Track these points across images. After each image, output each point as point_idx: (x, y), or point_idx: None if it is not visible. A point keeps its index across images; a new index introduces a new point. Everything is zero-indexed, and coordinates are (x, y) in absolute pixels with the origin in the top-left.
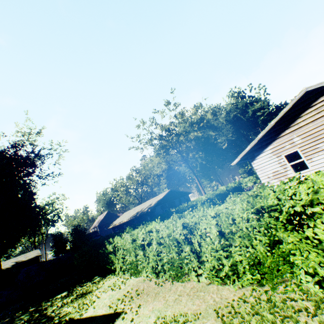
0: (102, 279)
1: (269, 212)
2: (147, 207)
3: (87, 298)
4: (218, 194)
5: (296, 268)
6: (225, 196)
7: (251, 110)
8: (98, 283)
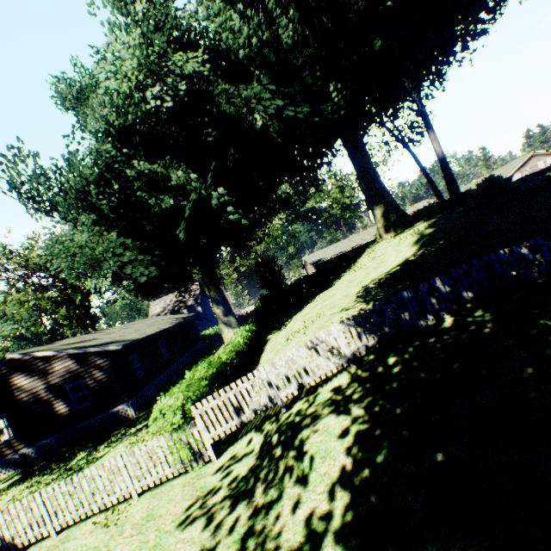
0: None
1: None
2: None
3: None
4: None
5: None
6: None
7: None
8: None
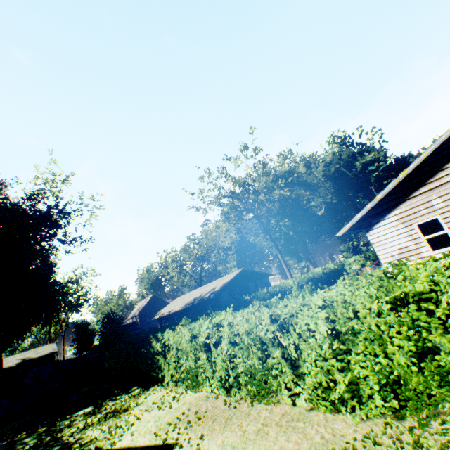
0: (143, 391)
1: (417, 303)
2: (208, 291)
3: (121, 419)
4: (312, 279)
5: None
6: (321, 282)
7: (361, 162)
8: (138, 397)
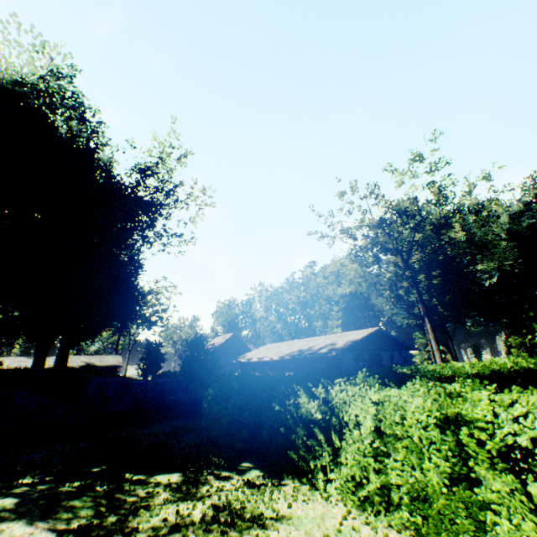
0: (273, 482)
1: None
2: (323, 346)
3: None
4: (496, 372)
5: None
6: (508, 382)
7: None
8: (270, 494)
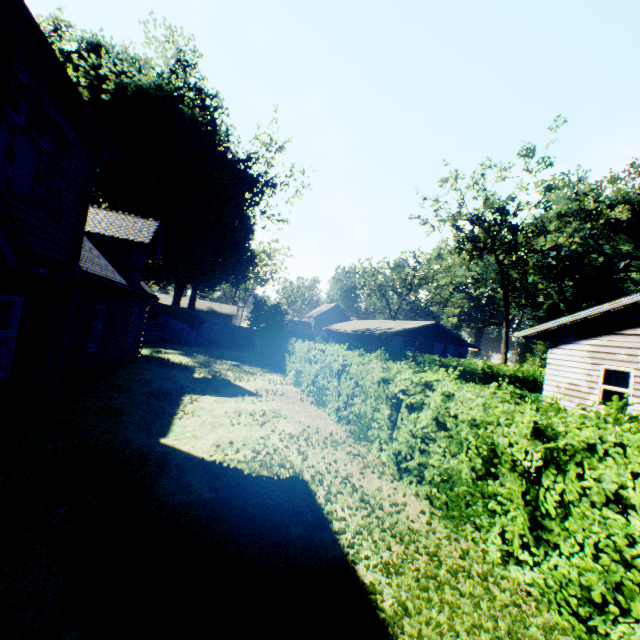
0: (270, 372)
1: (385, 384)
2: (383, 329)
3: (247, 376)
4: (518, 377)
5: (371, 431)
6: (532, 388)
7: None
8: (264, 372)
